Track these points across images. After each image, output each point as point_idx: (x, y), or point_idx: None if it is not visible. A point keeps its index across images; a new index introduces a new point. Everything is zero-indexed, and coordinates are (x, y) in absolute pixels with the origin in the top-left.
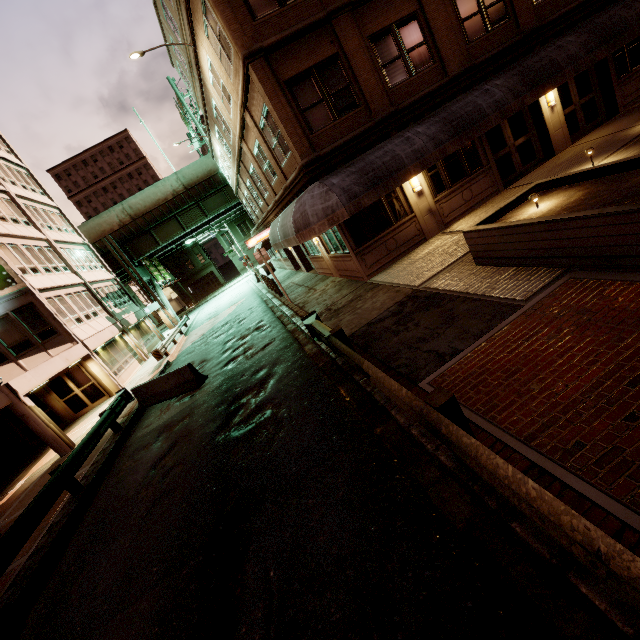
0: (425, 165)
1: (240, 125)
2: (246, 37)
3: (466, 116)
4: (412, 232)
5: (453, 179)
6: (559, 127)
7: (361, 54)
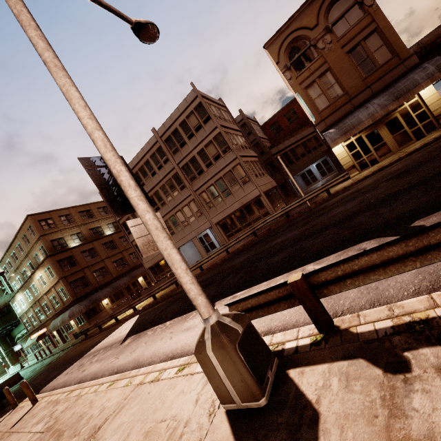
0: (107, 297)
1: (48, 290)
2: (61, 274)
3: (117, 286)
4: (105, 314)
5: (117, 299)
6: (145, 285)
7: (91, 275)
